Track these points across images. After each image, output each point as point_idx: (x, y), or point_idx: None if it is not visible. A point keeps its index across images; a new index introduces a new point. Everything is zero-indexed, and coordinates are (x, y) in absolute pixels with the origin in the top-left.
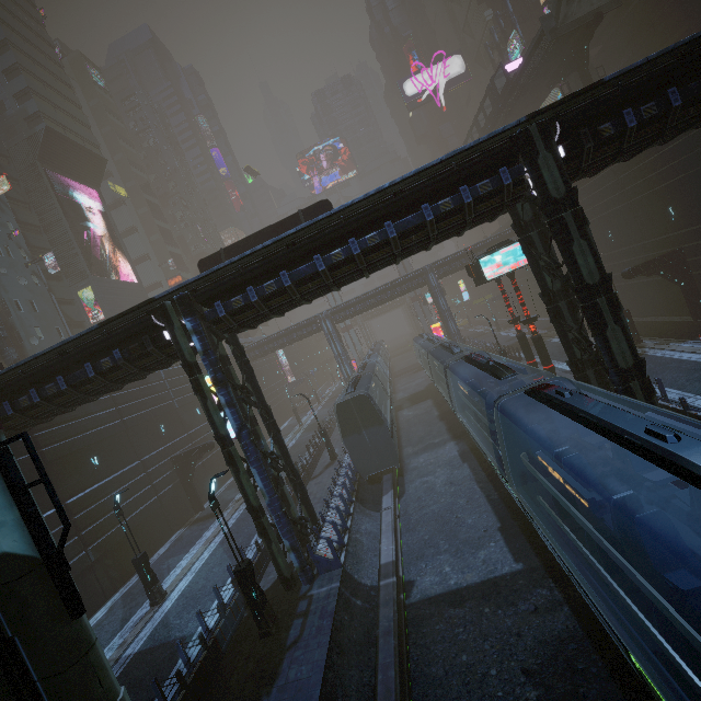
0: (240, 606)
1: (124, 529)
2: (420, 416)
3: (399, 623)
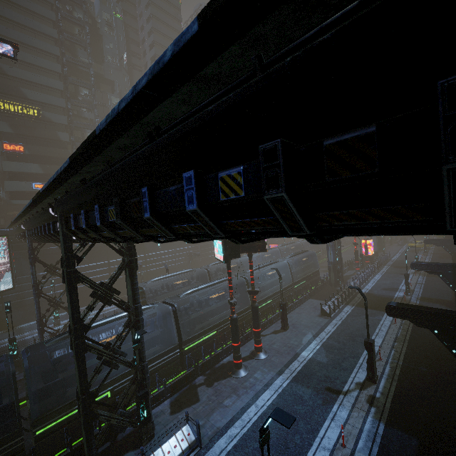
0: (32, 350)
1: (52, 293)
2: None
3: None
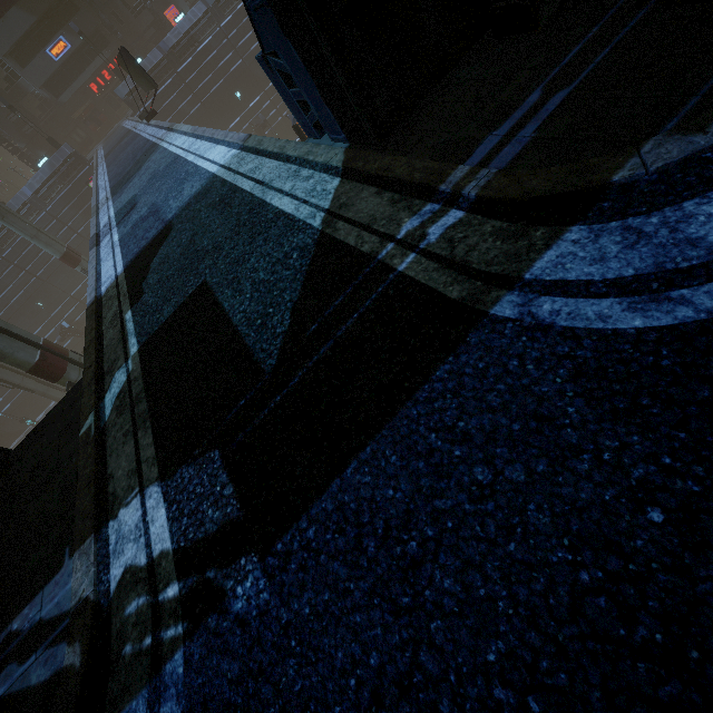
0: None
1: None
2: None
3: None
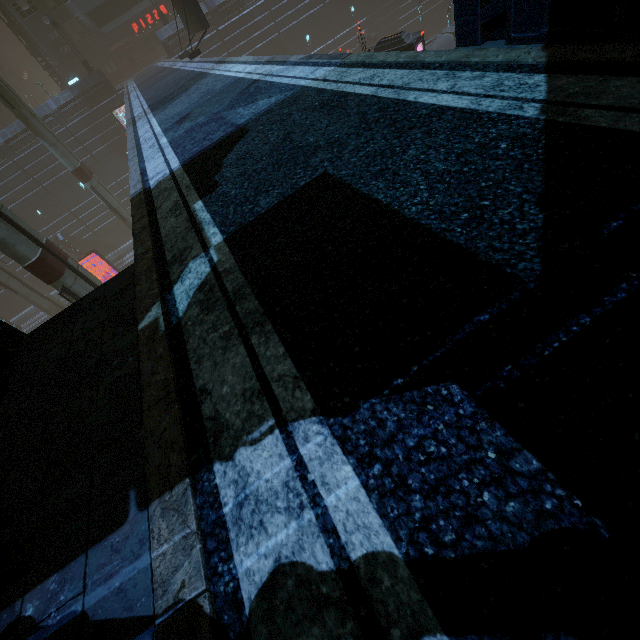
0: None
1: None
2: None
3: None
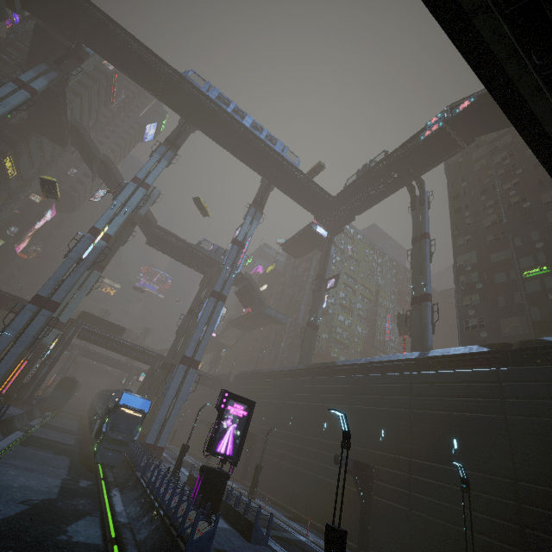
0: None
1: None
2: (71, 416)
3: (43, 421)
